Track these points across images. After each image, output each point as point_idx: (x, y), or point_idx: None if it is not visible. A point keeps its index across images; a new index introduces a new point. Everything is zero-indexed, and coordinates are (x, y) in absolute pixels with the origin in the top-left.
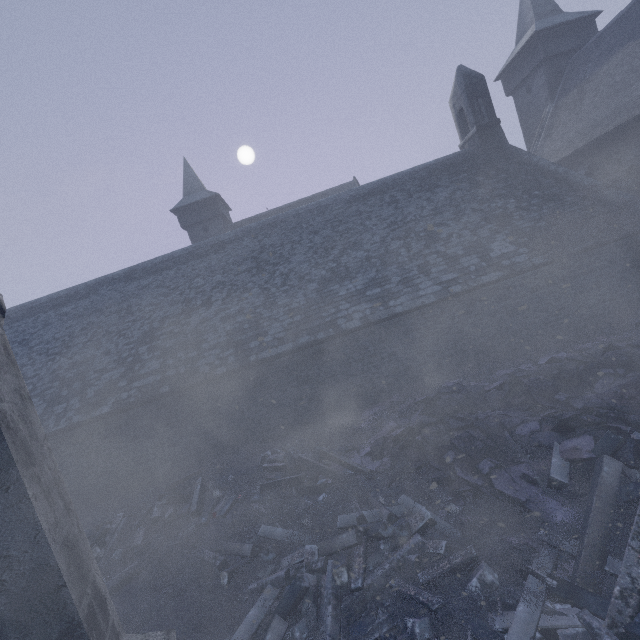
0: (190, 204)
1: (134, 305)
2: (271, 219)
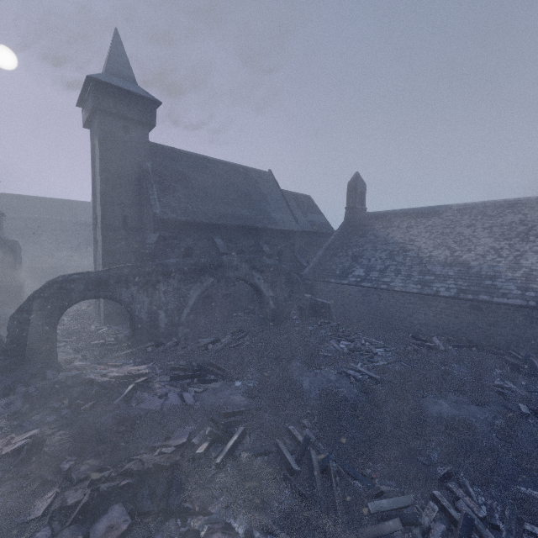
0: None
1: None
2: (35, 216)
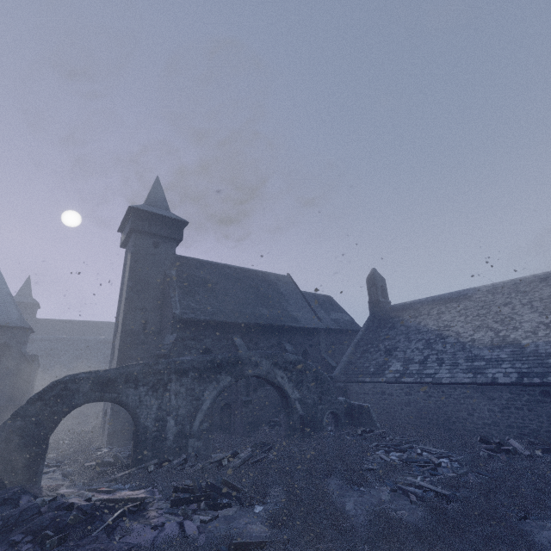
0: (18, 302)
1: None
2: (63, 337)
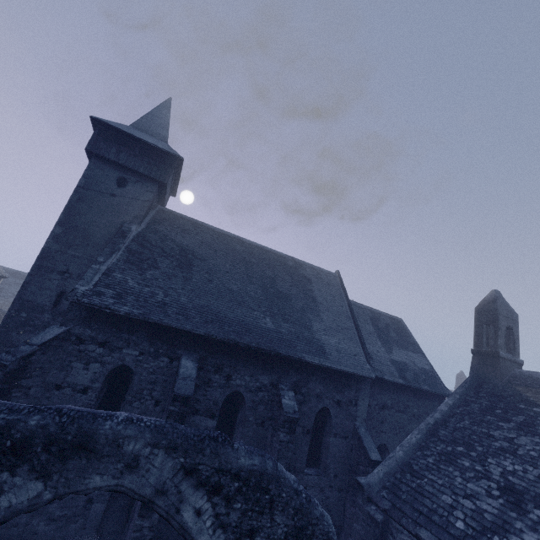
0: None
1: (5, 289)
2: None
